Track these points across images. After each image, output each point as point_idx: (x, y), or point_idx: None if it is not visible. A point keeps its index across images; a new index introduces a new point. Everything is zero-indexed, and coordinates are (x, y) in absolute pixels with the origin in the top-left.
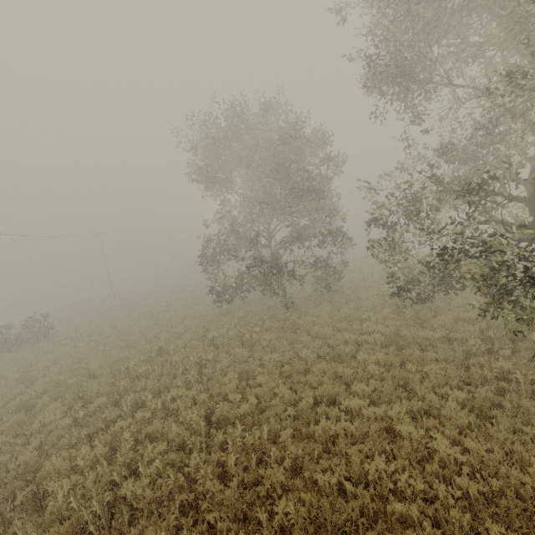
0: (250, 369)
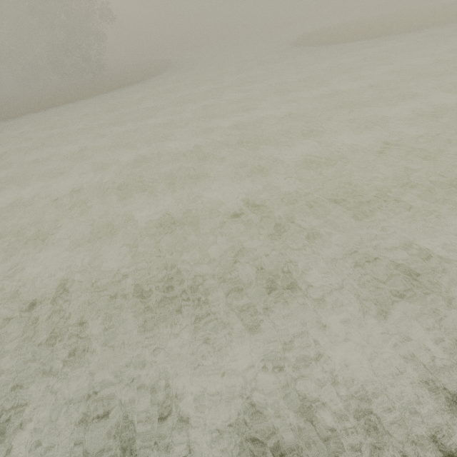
0: (27, 96)
